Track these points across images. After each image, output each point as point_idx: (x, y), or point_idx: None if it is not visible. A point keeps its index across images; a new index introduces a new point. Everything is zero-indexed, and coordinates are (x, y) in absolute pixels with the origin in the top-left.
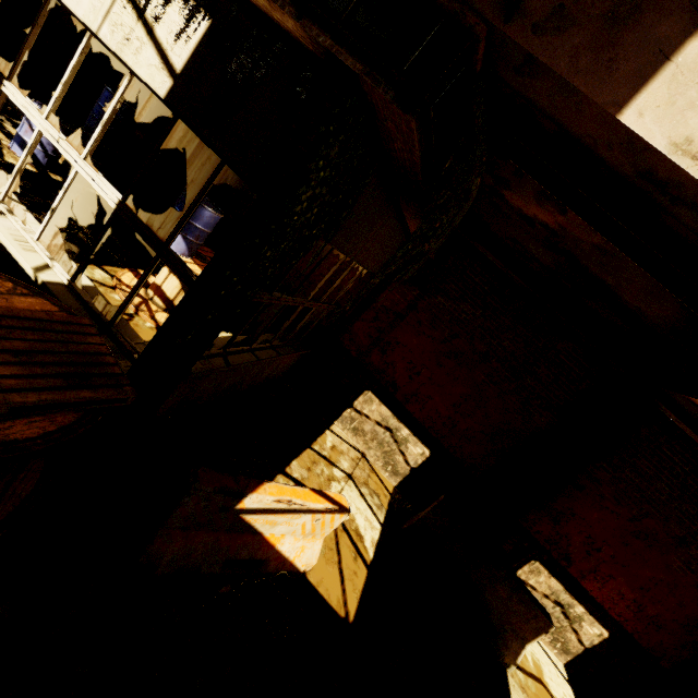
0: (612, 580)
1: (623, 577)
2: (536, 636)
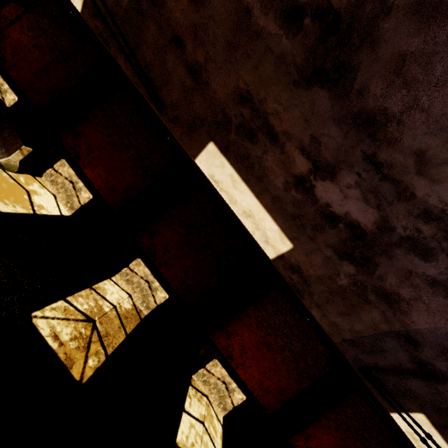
0: (97, 168)
1: (102, 166)
2: (15, 152)
